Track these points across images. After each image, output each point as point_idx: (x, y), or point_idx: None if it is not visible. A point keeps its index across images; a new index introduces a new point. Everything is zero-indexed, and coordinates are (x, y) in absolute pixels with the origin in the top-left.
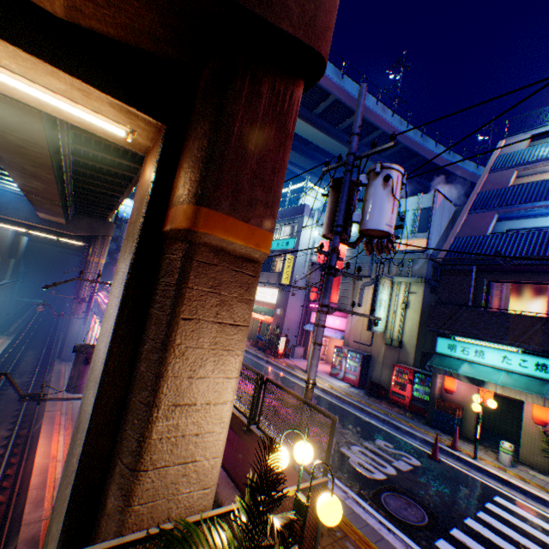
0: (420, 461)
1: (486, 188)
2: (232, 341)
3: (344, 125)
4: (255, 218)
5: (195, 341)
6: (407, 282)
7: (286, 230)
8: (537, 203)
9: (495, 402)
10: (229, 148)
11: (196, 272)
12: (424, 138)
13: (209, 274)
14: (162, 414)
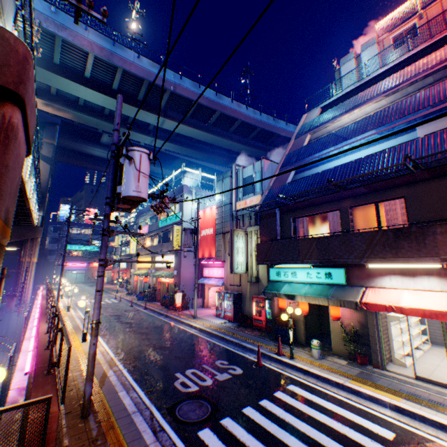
0: (243, 370)
1: (292, 150)
2: None
3: (212, 121)
4: None
5: None
6: (255, 230)
7: (176, 207)
8: (315, 155)
9: (300, 310)
10: None
11: None
12: (276, 121)
13: None
14: None
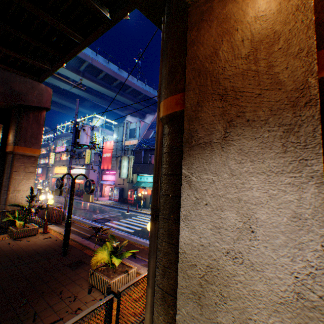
0: (121, 214)
1: (155, 120)
2: (30, 176)
3: (114, 85)
4: (33, 146)
5: (19, 176)
6: (134, 157)
7: None
8: None
9: (147, 192)
10: (22, 131)
11: (17, 160)
12: (154, 91)
13: (21, 161)
14: (11, 192)
